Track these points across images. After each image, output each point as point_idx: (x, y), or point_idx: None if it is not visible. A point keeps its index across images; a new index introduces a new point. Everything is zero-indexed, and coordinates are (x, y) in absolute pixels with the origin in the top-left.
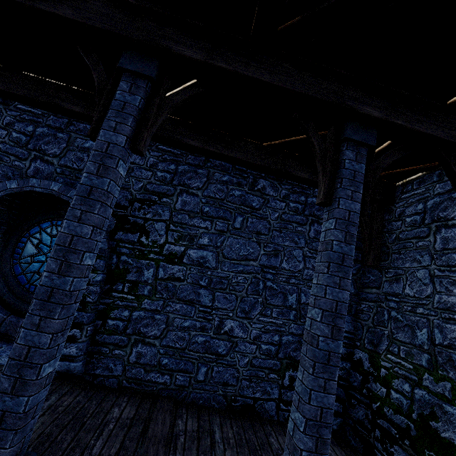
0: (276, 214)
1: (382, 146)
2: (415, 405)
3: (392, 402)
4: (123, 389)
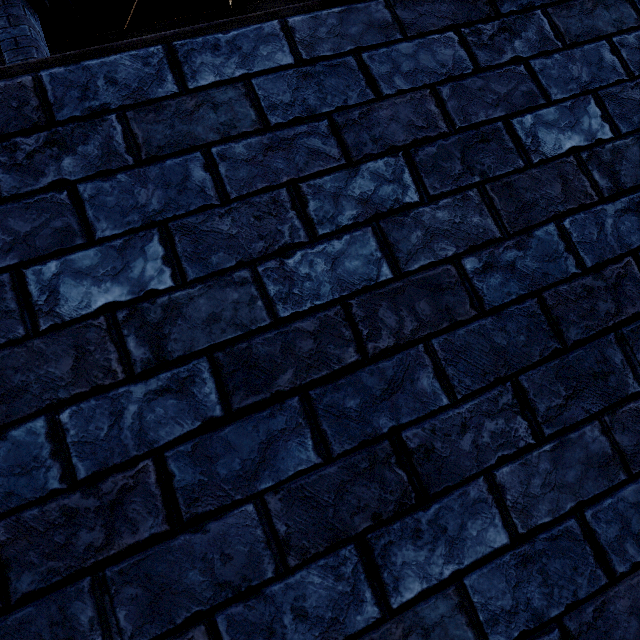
0: None
1: None
2: None
3: None
4: None
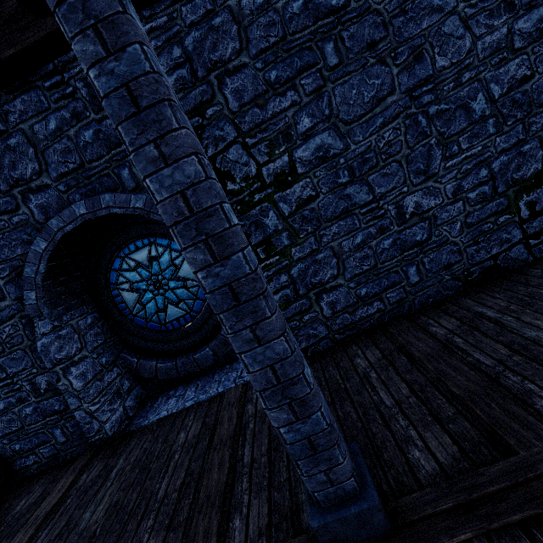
0: None
1: None
2: None
3: None
4: (341, 342)
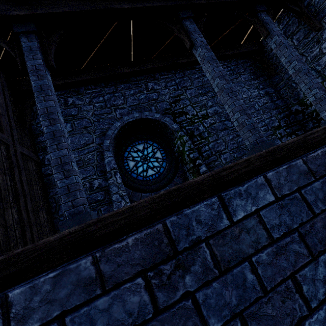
0: None
1: None
2: None
3: None
4: None
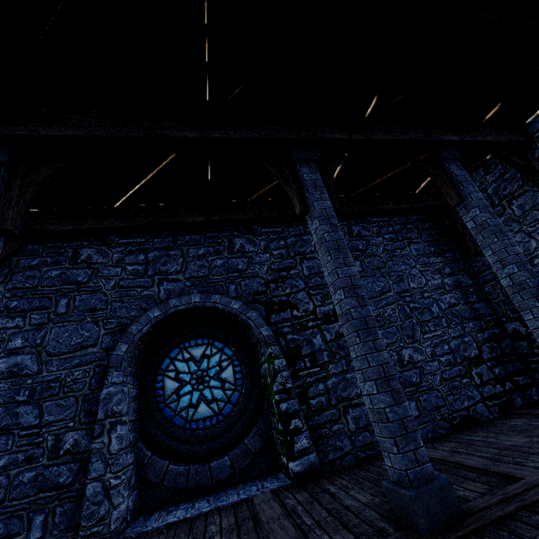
0: (380, 249)
1: None
2: None
3: None
4: (362, 461)
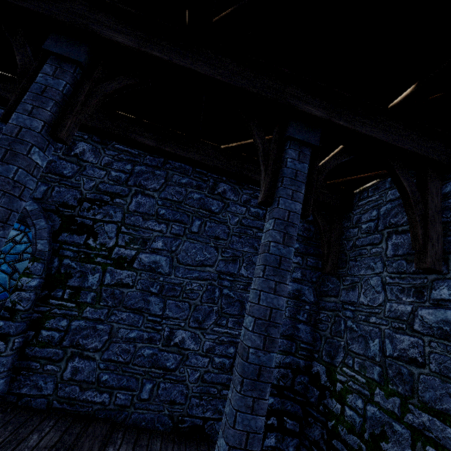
0: (235, 219)
1: (335, 151)
2: (367, 424)
3: (346, 420)
4: (53, 411)
